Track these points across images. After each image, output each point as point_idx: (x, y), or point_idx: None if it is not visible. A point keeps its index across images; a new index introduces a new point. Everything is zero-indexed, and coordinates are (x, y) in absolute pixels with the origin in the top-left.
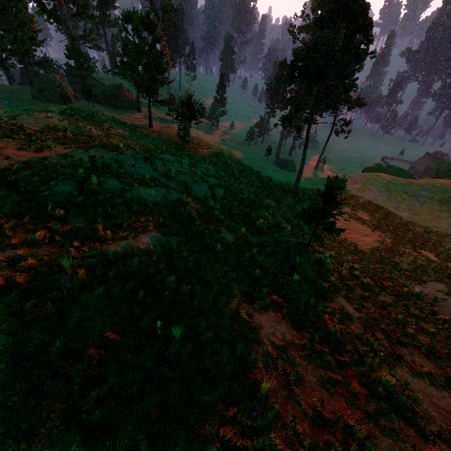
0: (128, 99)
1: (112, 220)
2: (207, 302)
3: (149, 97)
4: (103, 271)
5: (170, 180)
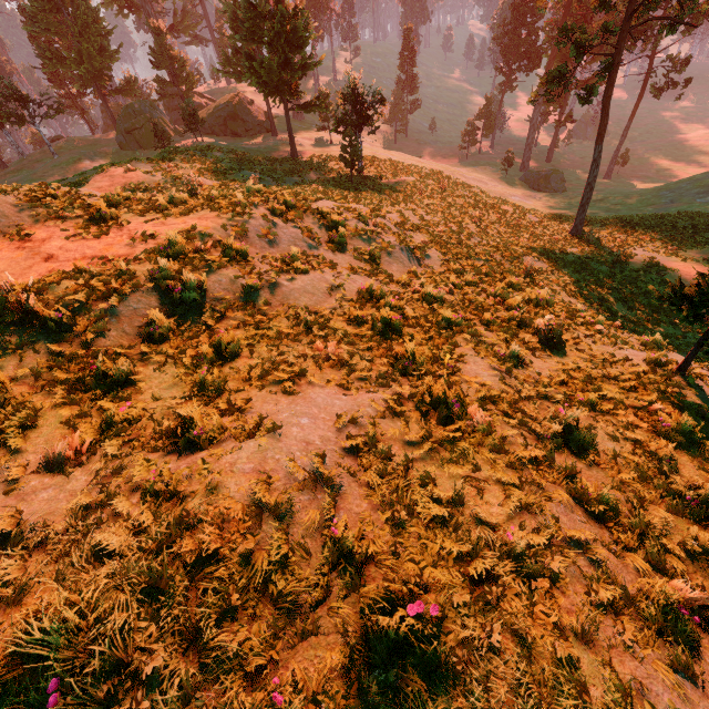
0: (254, 117)
1: (230, 368)
2: (518, 700)
3: (285, 102)
4: (186, 590)
5: (338, 252)
